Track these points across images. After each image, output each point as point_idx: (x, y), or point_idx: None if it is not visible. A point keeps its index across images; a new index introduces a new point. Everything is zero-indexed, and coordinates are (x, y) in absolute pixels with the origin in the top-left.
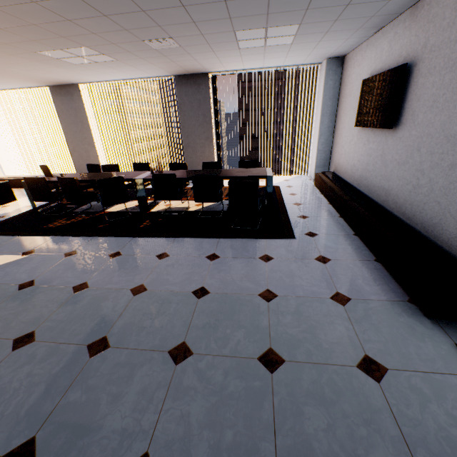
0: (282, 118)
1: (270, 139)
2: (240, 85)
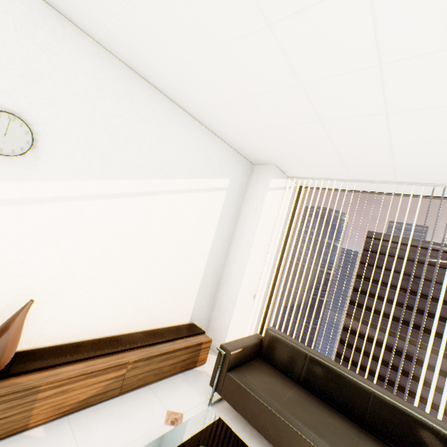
0: (417, 289)
1: (395, 306)
2: (367, 239)
